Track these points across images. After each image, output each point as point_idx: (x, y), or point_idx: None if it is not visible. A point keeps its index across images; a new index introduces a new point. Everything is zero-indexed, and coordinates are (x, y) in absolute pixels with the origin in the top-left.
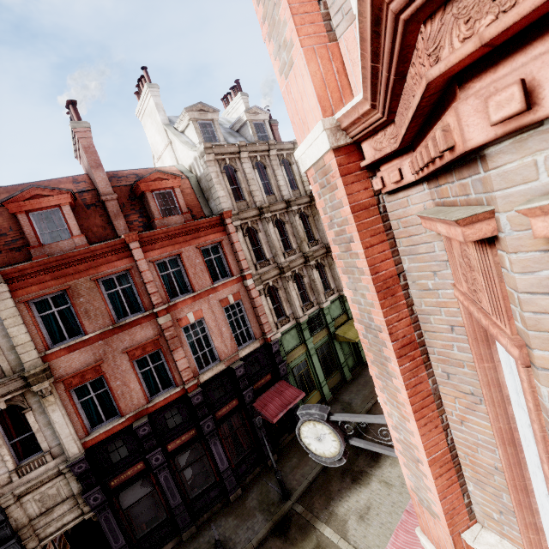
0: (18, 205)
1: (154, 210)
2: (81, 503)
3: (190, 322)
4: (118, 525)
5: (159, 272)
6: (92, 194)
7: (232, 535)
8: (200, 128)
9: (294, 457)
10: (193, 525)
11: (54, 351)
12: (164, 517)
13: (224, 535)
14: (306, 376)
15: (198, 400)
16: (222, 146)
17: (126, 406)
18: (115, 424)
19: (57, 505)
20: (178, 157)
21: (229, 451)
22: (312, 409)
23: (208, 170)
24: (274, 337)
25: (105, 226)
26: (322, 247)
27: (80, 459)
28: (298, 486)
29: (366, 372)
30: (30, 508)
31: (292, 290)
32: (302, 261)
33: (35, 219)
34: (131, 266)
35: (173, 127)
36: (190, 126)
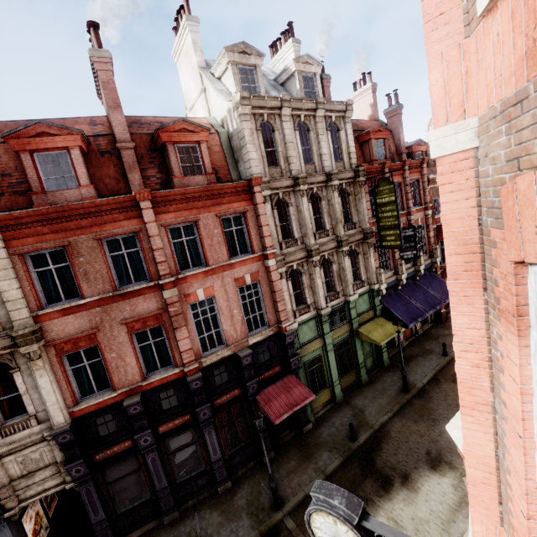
0: (21, 142)
1: (175, 166)
2: (64, 472)
3: (199, 299)
4: (100, 498)
5: (171, 238)
6: (108, 139)
7: (214, 534)
8: (239, 74)
9: (293, 459)
10: (176, 510)
11: (47, 312)
12: (148, 496)
13: (206, 531)
14: (318, 371)
15: (197, 385)
16: (262, 97)
17: (119, 380)
18: (105, 398)
19: (39, 470)
20: (211, 108)
21: (224, 440)
22: (335, 499)
23: (241, 125)
24: (289, 327)
25: (119, 179)
26: (359, 232)
27: (64, 430)
28: (293, 496)
29: (386, 378)
30: (12, 468)
31: (318, 277)
32: (334, 245)
33: (41, 160)
34: (140, 228)
35: (210, 71)
36: (228, 71)
